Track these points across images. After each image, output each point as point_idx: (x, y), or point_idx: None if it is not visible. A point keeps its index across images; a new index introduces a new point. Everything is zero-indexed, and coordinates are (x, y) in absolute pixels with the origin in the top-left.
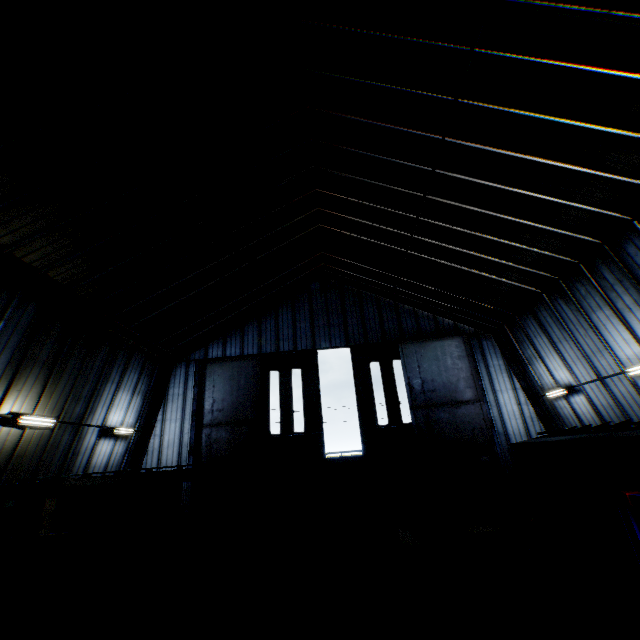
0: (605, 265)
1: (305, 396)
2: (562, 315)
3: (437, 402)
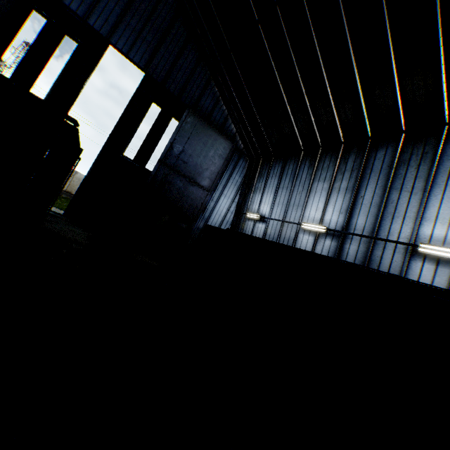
0: (356, 155)
1: (65, 74)
2: (300, 173)
3: (182, 171)
